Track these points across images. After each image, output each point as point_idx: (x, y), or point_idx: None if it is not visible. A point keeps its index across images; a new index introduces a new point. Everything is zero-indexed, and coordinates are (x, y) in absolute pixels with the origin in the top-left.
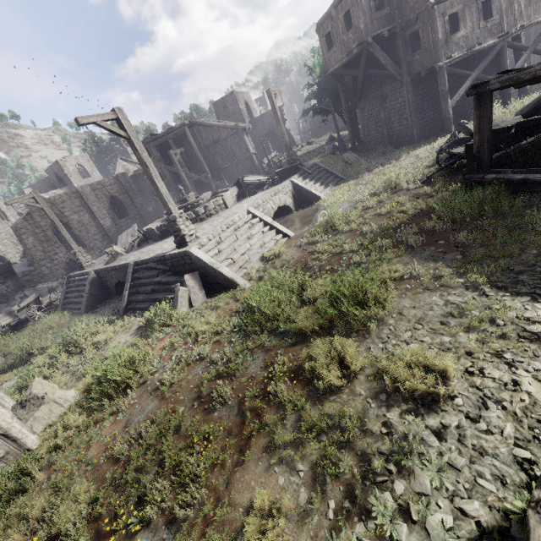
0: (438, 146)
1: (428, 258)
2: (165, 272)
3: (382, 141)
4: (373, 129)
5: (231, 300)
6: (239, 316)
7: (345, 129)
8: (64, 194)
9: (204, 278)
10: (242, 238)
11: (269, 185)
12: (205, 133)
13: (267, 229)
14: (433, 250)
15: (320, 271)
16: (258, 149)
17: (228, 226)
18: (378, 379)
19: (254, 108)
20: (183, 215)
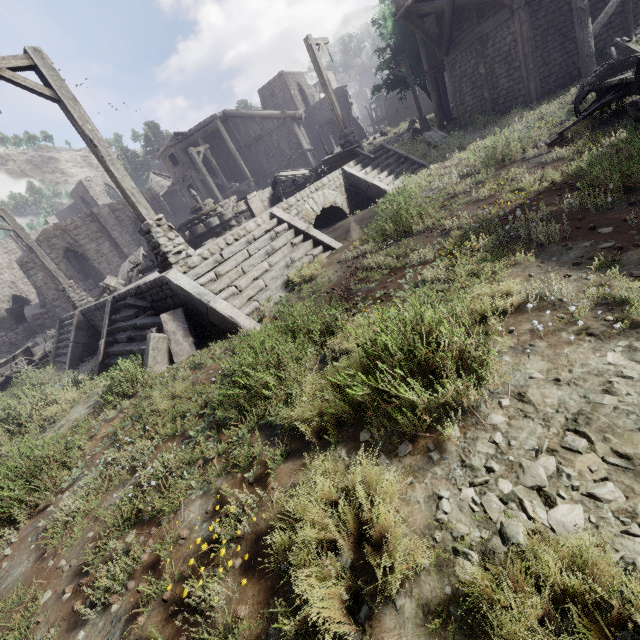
0: (572, 98)
1: (580, 262)
2: (147, 311)
3: (482, 110)
4: (468, 94)
5: (223, 353)
6: (220, 384)
7: (432, 112)
8: (77, 218)
9: (195, 318)
10: (256, 254)
11: (312, 180)
12: (244, 127)
13: (299, 239)
14: (588, 247)
15: (365, 301)
16: (317, 147)
17: (237, 238)
18: (455, 629)
19: (310, 94)
20: (163, 222)
